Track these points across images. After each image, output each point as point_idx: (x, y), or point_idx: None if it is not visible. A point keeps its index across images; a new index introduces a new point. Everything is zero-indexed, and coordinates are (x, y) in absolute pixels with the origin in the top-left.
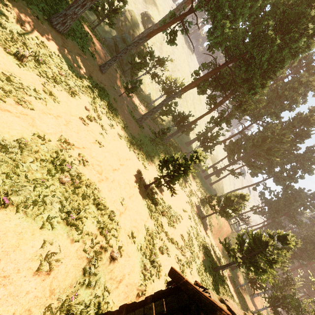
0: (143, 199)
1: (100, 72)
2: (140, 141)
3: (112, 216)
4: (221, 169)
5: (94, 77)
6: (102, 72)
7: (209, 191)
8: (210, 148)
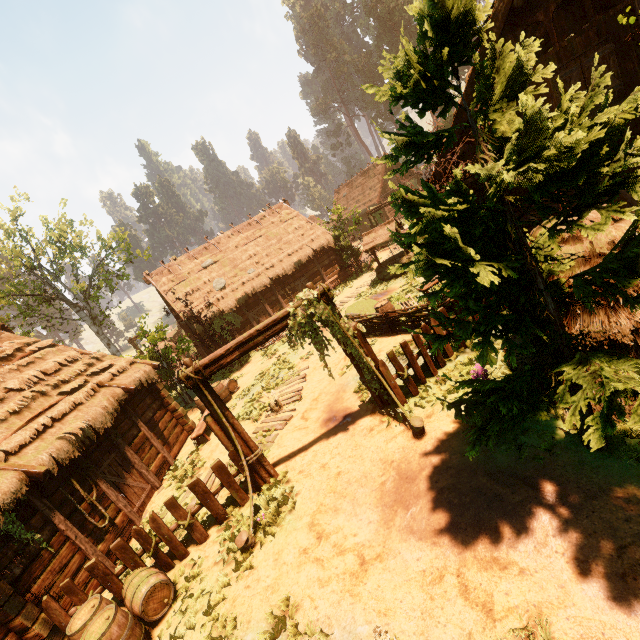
0: None
1: None
2: None
3: None
4: None
5: None
6: None
7: None
8: None
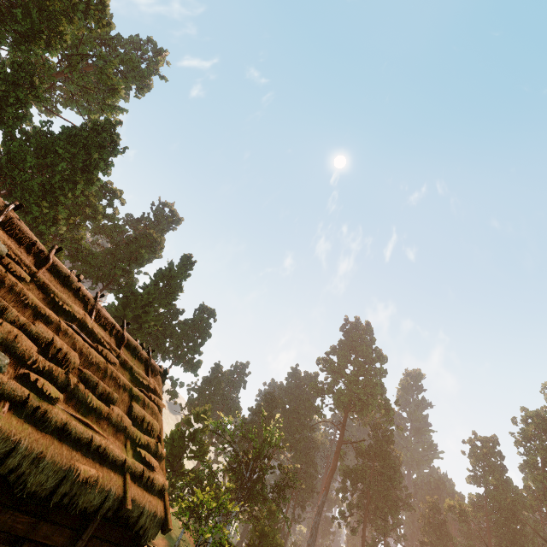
0: None
1: None
2: None
3: None
4: None
5: None
6: None
7: None
8: None
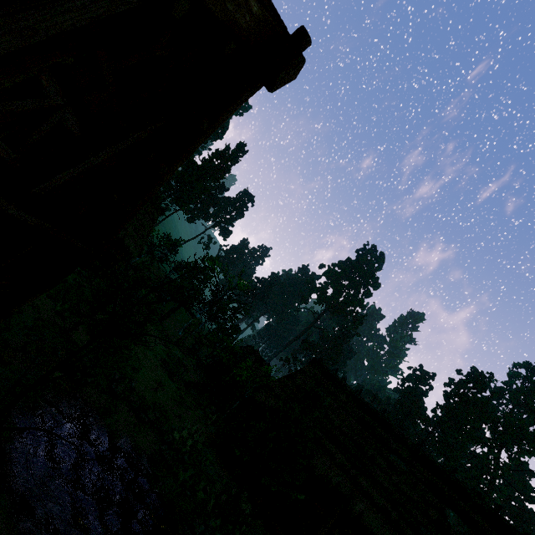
0: None
1: None
2: None
3: None
4: None
5: None
6: None
7: None
8: None
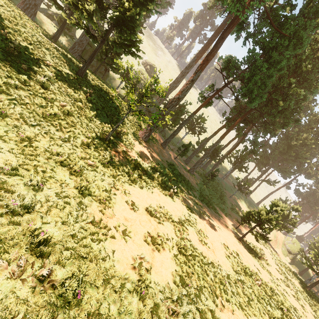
0: (248, 253)
1: (164, 150)
2: (200, 190)
3: (273, 290)
4: (255, 181)
5: (166, 159)
6: (163, 149)
7: (252, 204)
8: (244, 167)
